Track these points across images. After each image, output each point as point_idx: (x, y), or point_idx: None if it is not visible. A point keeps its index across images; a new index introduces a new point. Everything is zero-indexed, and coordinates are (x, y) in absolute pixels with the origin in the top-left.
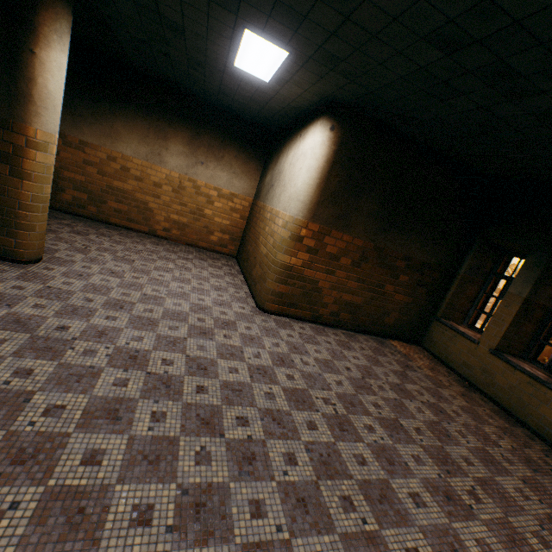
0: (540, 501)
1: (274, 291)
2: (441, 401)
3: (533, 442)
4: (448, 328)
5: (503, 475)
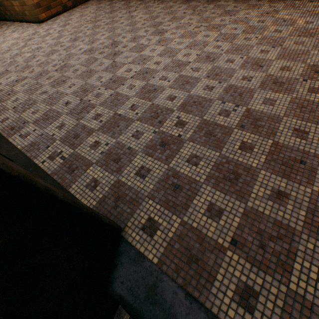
0: None
1: (34, 5)
2: None
3: None
4: None
5: None
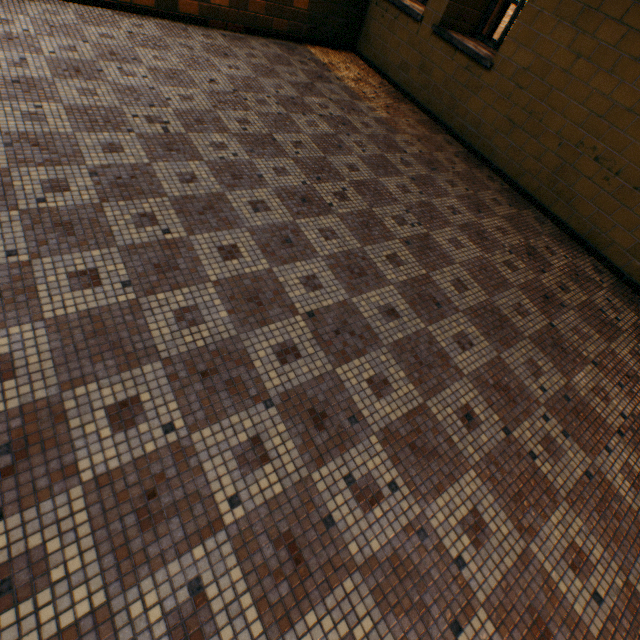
0: (421, 194)
1: None
2: (351, 115)
3: (449, 147)
4: (389, 5)
5: (391, 177)
